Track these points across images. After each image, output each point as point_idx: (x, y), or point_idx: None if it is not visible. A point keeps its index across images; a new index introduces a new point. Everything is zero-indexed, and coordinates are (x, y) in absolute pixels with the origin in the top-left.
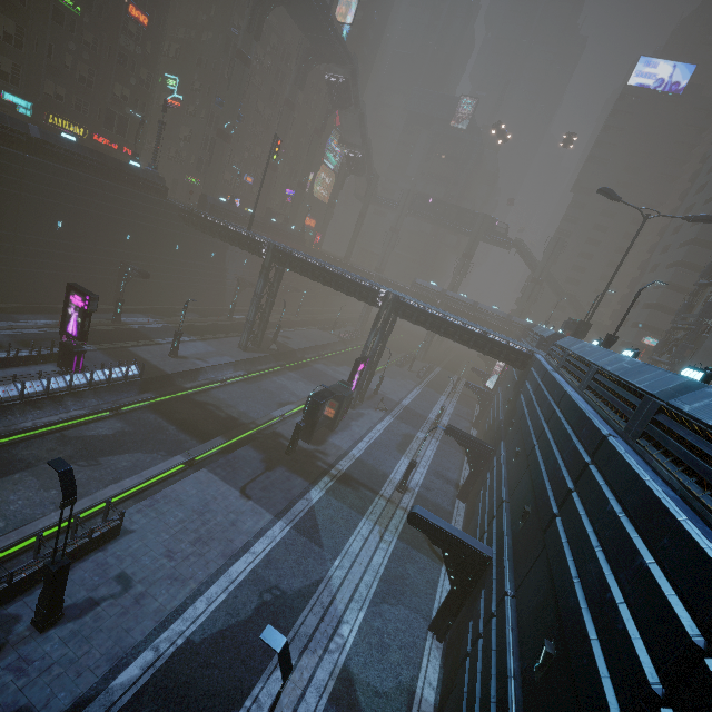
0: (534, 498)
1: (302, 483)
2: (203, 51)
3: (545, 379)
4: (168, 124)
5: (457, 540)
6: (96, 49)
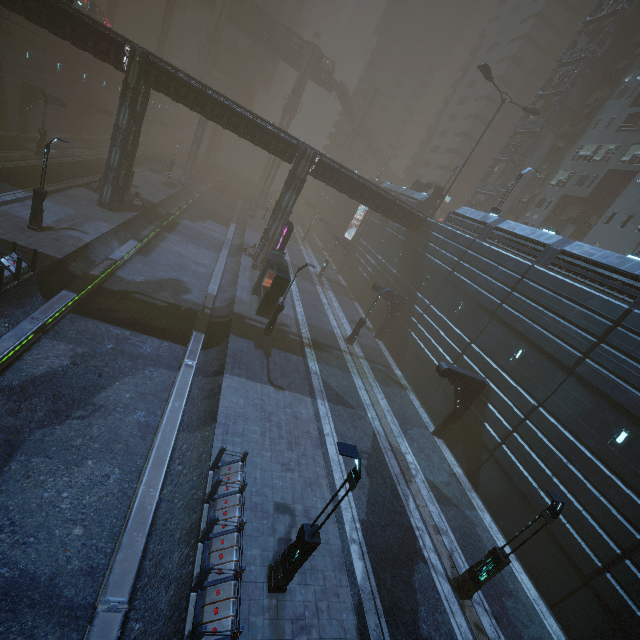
0: (525, 343)
1: (298, 360)
2: None
3: (477, 249)
4: None
5: (472, 378)
6: None
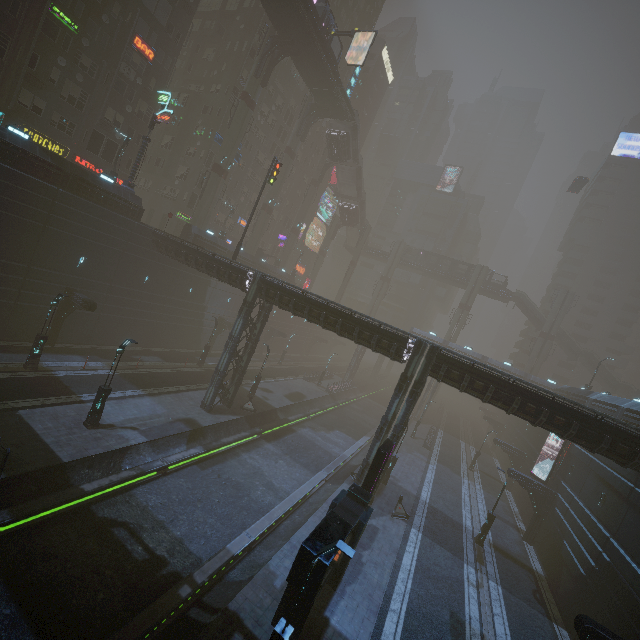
0: None
1: None
2: (209, 100)
3: None
4: (166, 162)
5: None
6: (93, 74)
